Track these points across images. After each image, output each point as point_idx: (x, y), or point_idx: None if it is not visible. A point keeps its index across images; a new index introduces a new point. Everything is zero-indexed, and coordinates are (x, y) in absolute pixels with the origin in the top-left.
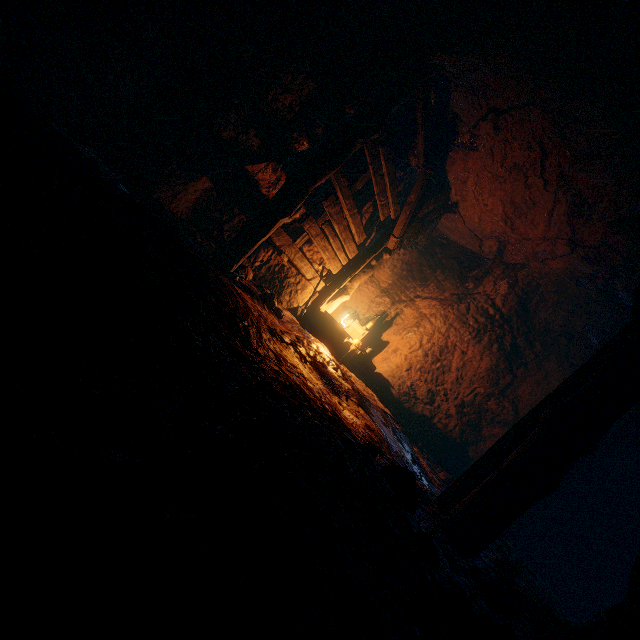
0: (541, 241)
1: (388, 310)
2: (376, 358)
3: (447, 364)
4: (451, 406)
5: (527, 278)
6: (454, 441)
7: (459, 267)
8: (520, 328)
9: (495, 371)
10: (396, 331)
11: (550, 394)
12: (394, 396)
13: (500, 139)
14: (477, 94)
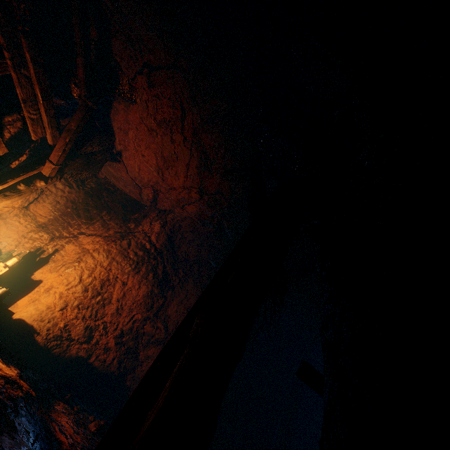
0: (182, 190)
1: (45, 246)
2: (21, 301)
3: (108, 296)
4: (111, 338)
5: (173, 220)
6: (112, 375)
7: (124, 210)
8: (169, 259)
9: (151, 296)
10: (53, 268)
11: (198, 300)
12: (40, 344)
13: (153, 94)
14: (135, 47)
